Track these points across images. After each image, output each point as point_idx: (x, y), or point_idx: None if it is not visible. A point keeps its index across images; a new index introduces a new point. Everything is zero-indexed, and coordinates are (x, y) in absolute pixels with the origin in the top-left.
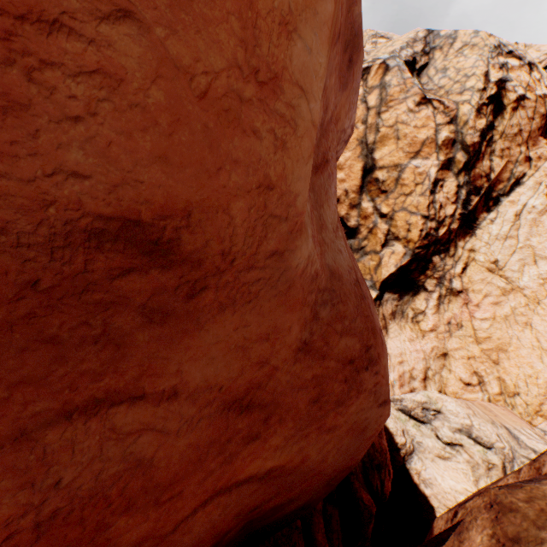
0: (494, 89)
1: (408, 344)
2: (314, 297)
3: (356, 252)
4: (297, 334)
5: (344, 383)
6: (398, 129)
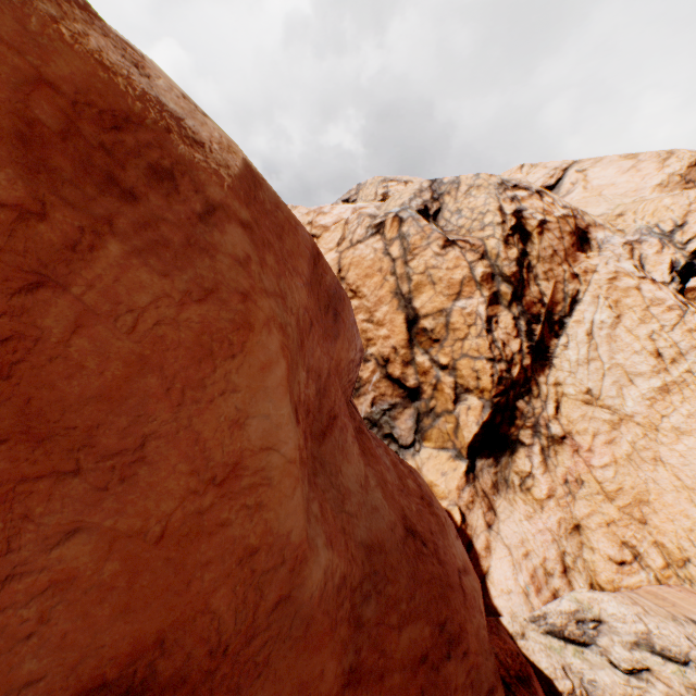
0: (513, 220)
1: (527, 523)
2: (348, 604)
3: (426, 416)
4: (336, 669)
5: None
6: (431, 274)
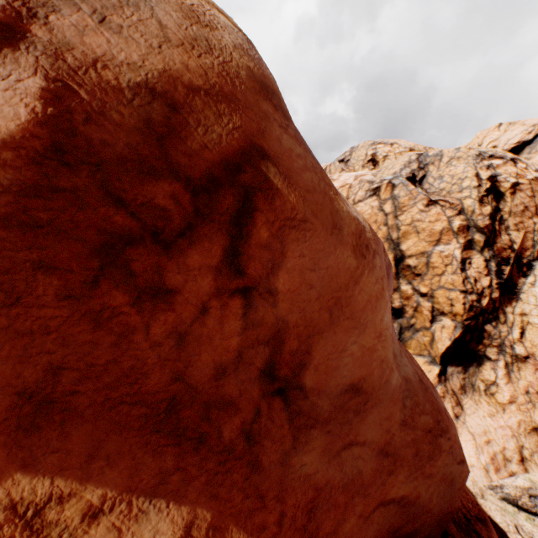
0: (488, 183)
1: (489, 419)
2: (401, 395)
3: (407, 330)
4: (399, 416)
5: (429, 444)
6: (416, 225)
